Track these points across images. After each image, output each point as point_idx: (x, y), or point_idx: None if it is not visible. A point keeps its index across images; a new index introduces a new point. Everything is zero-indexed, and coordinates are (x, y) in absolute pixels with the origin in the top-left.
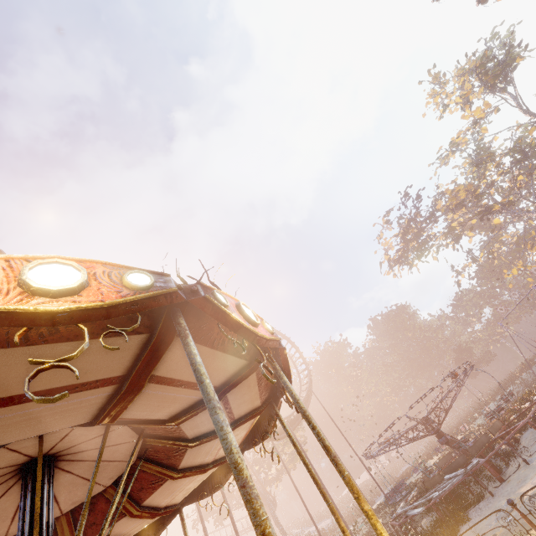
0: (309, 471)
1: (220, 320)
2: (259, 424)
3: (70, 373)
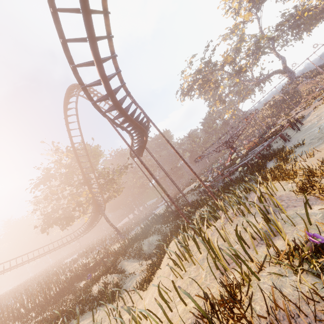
0: None
1: None
2: None
3: None
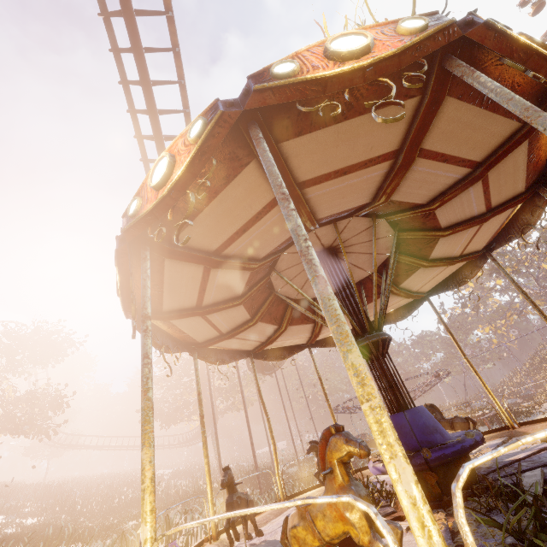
0: (454, 338)
1: (543, 205)
2: (395, 311)
3: (499, 189)
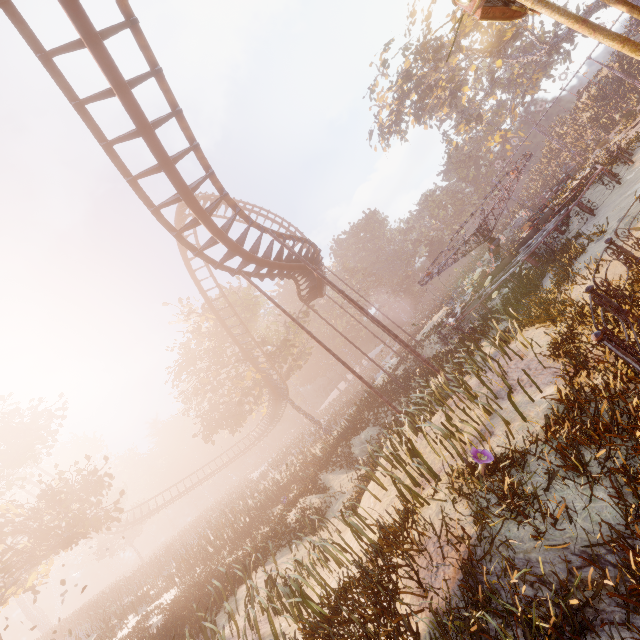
0: None
1: None
2: None
3: None
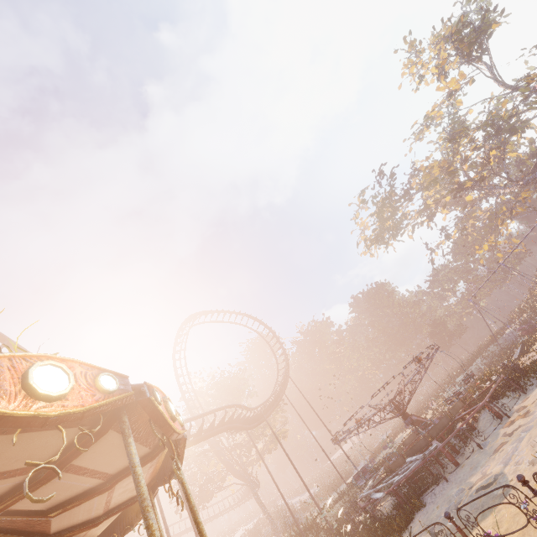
0: (199, 532)
1: None
2: (167, 460)
3: None
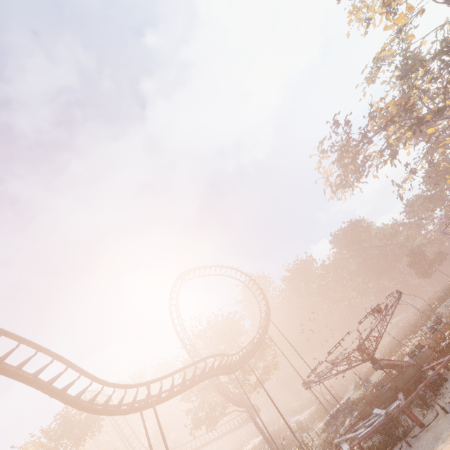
0: None
1: None
2: None
3: None
